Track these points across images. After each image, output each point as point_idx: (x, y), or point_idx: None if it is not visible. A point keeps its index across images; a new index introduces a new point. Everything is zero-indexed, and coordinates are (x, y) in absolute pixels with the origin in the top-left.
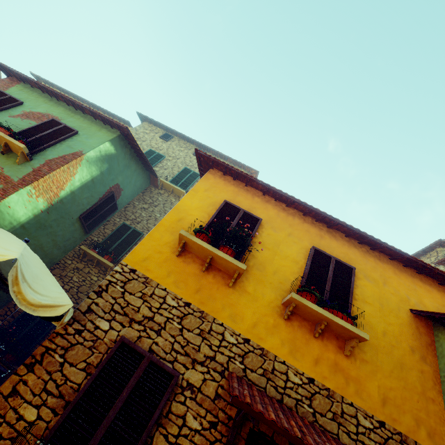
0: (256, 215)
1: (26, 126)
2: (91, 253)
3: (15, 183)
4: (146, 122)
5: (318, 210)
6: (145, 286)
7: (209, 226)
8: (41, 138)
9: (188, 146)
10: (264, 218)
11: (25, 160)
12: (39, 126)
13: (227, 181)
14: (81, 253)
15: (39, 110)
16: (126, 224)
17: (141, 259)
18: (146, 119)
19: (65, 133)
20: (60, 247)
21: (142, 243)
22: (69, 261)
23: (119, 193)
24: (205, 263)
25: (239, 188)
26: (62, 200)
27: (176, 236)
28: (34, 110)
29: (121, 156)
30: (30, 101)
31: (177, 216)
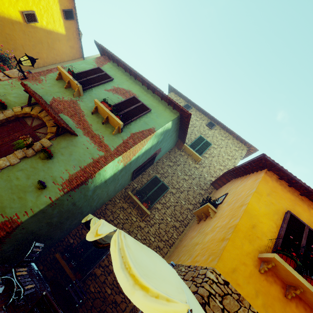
0: None
1: (116, 100)
2: (135, 199)
3: (112, 152)
4: (173, 93)
5: None
6: (239, 306)
7: (282, 241)
8: (127, 113)
9: (202, 117)
10: None
11: (117, 132)
12: (125, 101)
13: (283, 187)
14: (125, 195)
15: (124, 87)
16: (157, 177)
17: (230, 270)
18: (173, 91)
19: (143, 110)
20: (116, 190)
21: (227, 249)
22: (117, 200)
23: (158, 153)
24: (285, 285)
25: (295, 196)
26: (131, 162)
27: (254, 245)
28: (120, 86)
29: (171, 130)
30: (117, 78)
31: (250, 222)
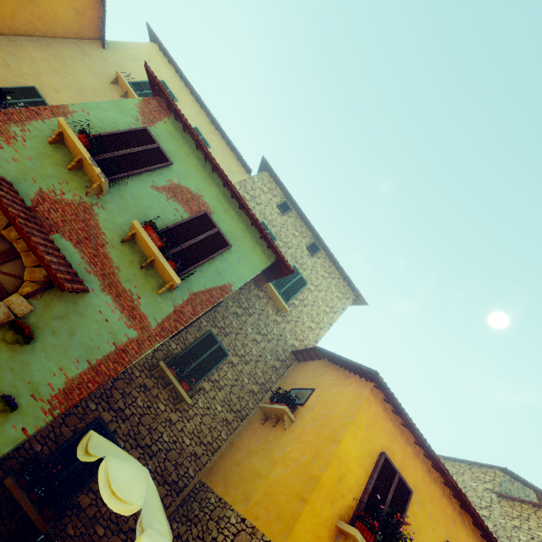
0: (408, 485)
1: (172, 214)
2: (170, 376)
3: (152, 332)
4: (267, 173)
5: (469, 501)
6: None
7: (368, 499)
8: (189, 249)
9: (304, 231)
10: (412, 485)
11: (167, 288)
12: (189, 222)
13: (387, 413)
14: (153, 363)
15: (189, 185)
16: (213, 335)
17: None
18: (268, 169)
19: (218, 246)
20: None
21: (303, 519)
22: (137, 372)
23: None
24: None
25: (396, 427)
26: None
27: (335, 508)
28: (183, 183)
29: None
30: (180, 162)
31: (338, 472)
